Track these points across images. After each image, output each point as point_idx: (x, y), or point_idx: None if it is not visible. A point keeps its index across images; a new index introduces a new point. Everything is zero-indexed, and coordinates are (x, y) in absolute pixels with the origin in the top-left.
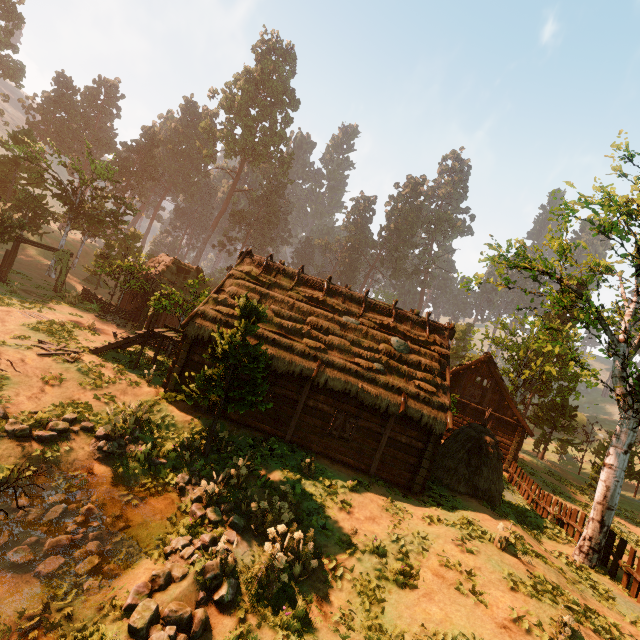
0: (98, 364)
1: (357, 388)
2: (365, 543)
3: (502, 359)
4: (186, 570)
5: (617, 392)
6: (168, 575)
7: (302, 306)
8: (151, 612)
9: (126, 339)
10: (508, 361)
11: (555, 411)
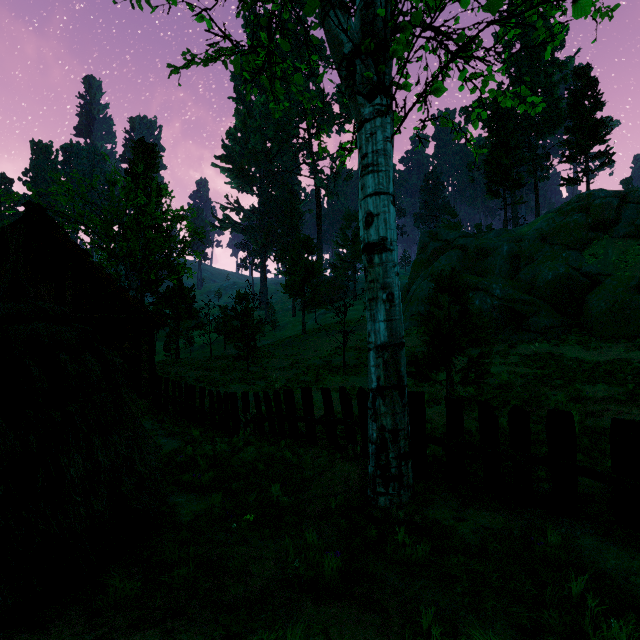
0: None
1: None
2: None
3: (84, 244)
4: None
5: (345, 50)
6: None
7: None
8: None
9: None
10: (92, 240)
11: (175, 298)
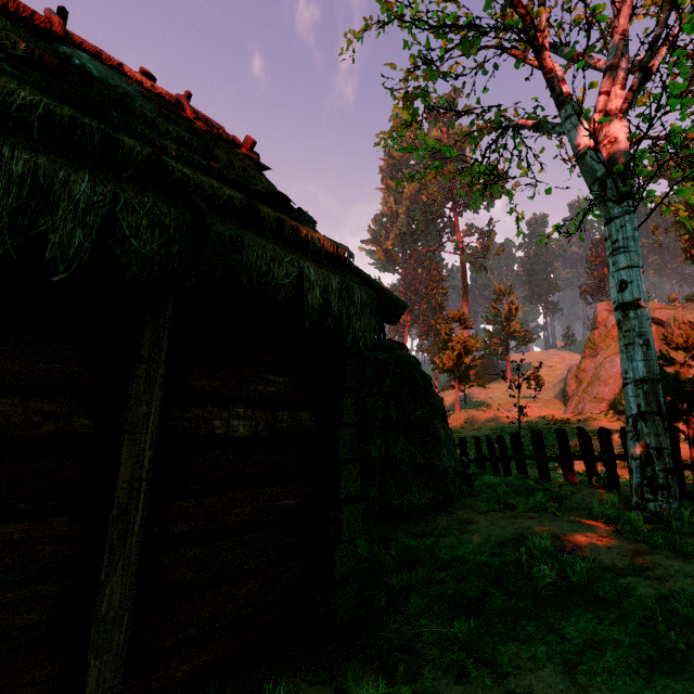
0: None
1: None
2: None
3: None
4: None
5: (598, 174)
6: None
7: None
8: None
9: None
10: None
11: None
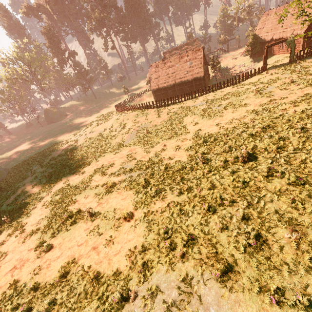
0: (240, 58)
1: (281, 35)
2: (270, 63)
3: None
4: (242, 71)
5: None
6: (240, 72)
7: (274, 21)
8: (237, 73)
9: (244, 51)
10: None
11: None
